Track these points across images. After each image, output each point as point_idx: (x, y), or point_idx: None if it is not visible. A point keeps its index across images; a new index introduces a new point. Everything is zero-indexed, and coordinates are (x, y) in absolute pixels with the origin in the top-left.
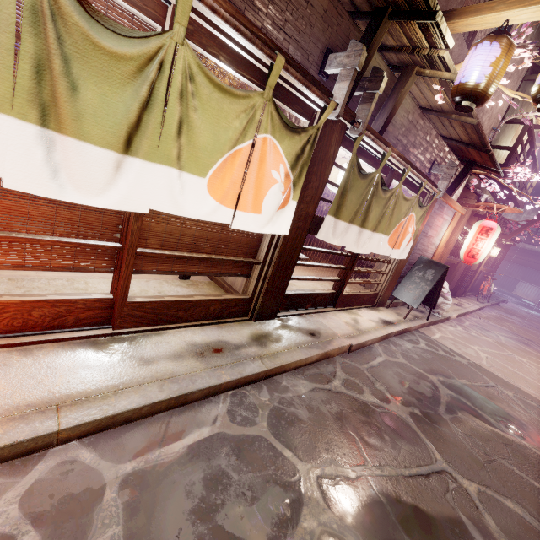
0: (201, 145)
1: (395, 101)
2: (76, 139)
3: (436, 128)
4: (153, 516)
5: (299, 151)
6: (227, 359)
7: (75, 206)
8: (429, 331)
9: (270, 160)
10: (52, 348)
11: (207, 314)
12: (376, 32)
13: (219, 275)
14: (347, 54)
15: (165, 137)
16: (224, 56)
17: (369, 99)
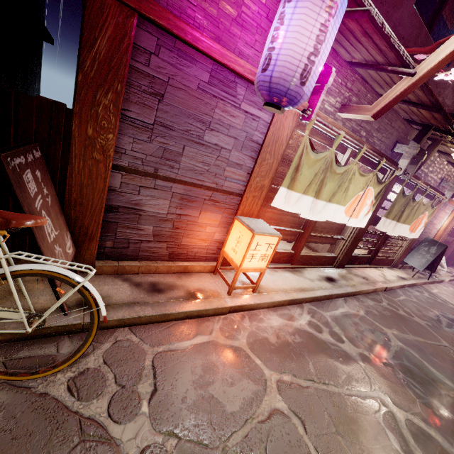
0: (348, 195)
1: (426, 157)
2: (319, 200)
3: (447, 158)
4: (345, 328)
5: (379, 190)
6: (337, 284)
7: (296, 217)
8: (429, 287)
9: (368, 196)
10: (280, 270)
11: (319, 262)
12: (425, 136)
13: (325, 244)
14: (408, 147)
15: (340, 194)
16: (361, 159)
17: (416, 163)
